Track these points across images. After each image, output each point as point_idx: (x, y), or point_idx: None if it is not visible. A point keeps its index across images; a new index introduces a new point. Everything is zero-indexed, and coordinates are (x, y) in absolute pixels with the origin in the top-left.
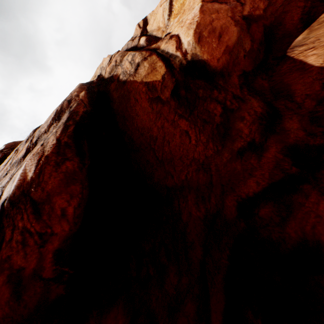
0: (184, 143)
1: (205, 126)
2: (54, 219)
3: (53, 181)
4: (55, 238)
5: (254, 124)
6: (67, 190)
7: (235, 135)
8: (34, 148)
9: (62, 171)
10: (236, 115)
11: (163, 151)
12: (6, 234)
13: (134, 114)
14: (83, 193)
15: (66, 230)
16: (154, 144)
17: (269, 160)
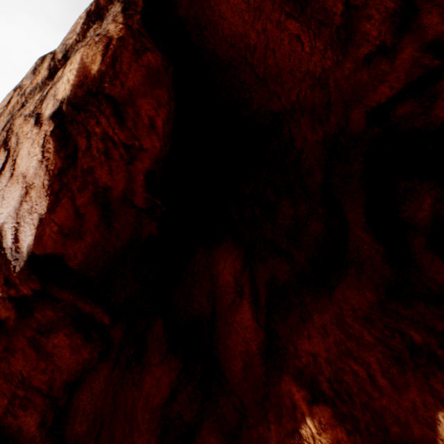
0: (295, 51)
1: (322, 30)
2: (142, 131)
3: (135, 77)
4: (145, 155)
5: (384, 25)
6: (153, 94)
7: (360, 41)
8: (68, 62)
9: (143, 65)
10: (361, 15)
11: (266, 65)
12: (78, 143)
13: (217, 17)
14: (170, 106)
15: (157, 148)
16: (251, 57)
17: (404, 61)
